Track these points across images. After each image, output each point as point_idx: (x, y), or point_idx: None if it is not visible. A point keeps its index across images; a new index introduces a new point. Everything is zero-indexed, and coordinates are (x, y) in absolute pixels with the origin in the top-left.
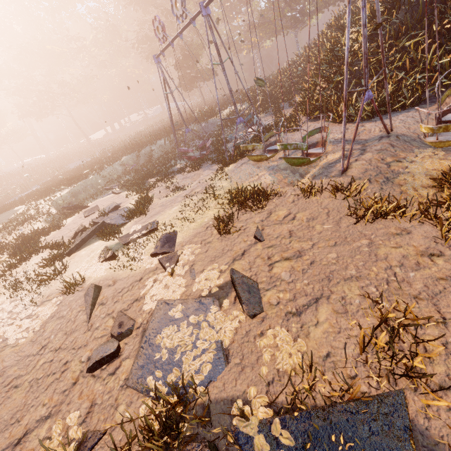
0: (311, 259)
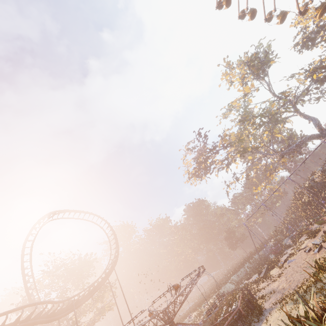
0: None
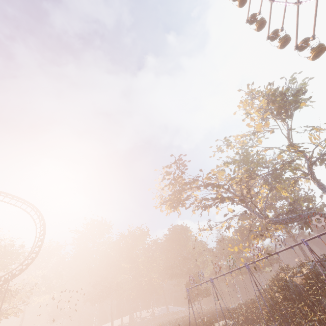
0: None
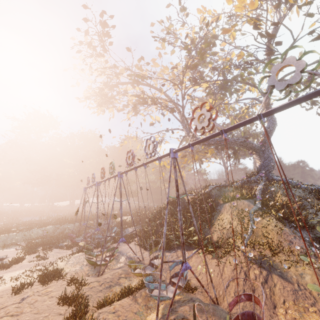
0: (19, 318)
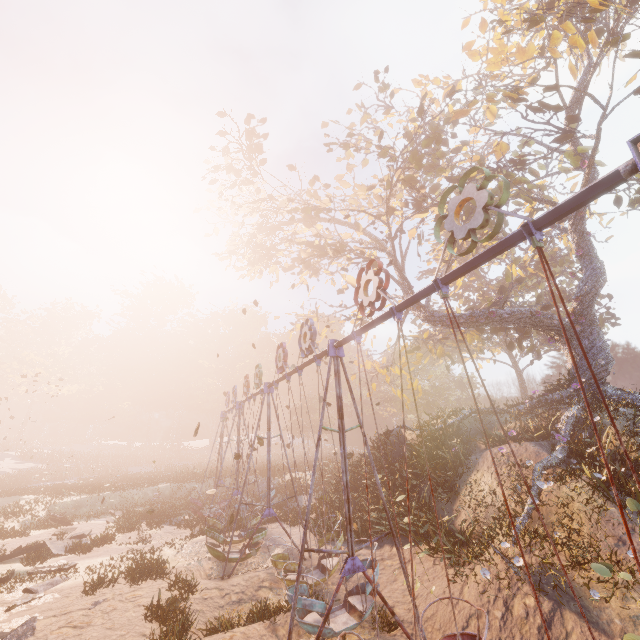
0: (83, 632)
